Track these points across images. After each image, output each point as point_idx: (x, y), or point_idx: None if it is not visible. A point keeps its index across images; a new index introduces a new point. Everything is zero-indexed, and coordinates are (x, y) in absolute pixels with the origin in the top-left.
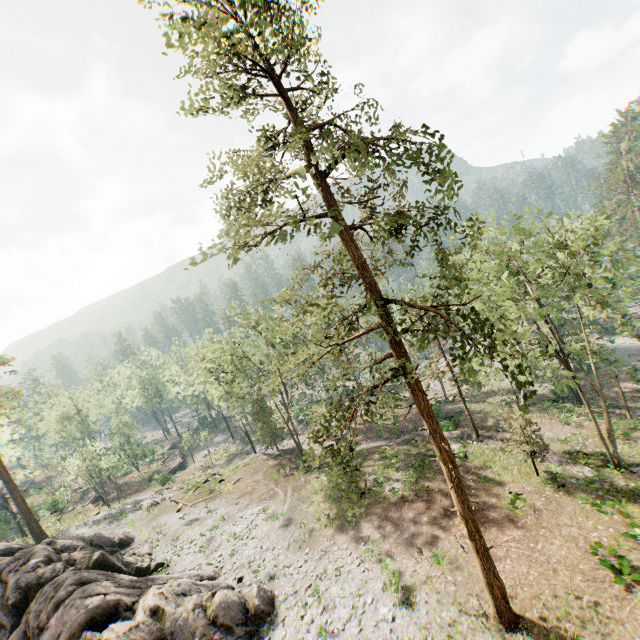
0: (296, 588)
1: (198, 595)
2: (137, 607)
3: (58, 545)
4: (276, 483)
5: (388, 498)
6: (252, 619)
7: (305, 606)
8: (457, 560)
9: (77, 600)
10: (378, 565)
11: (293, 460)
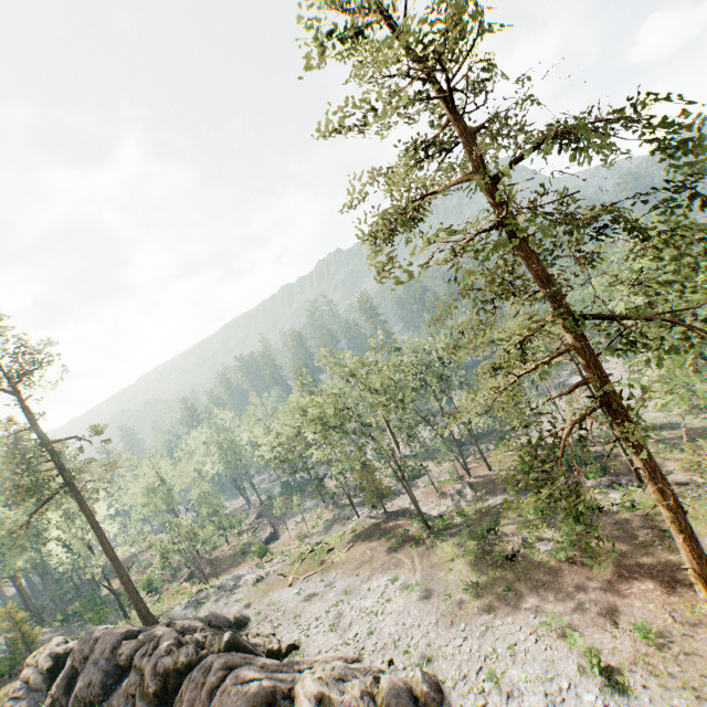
0: (463, 671)
1: (360, 680)
2: (295, 694)
3: (177, 626)
4: (396, 549)
5: (548, 560)
6: None
7: (483, 693)
8: (668, 633)
9: (233, 686)
10: (562, 641)
11: (409, 522)
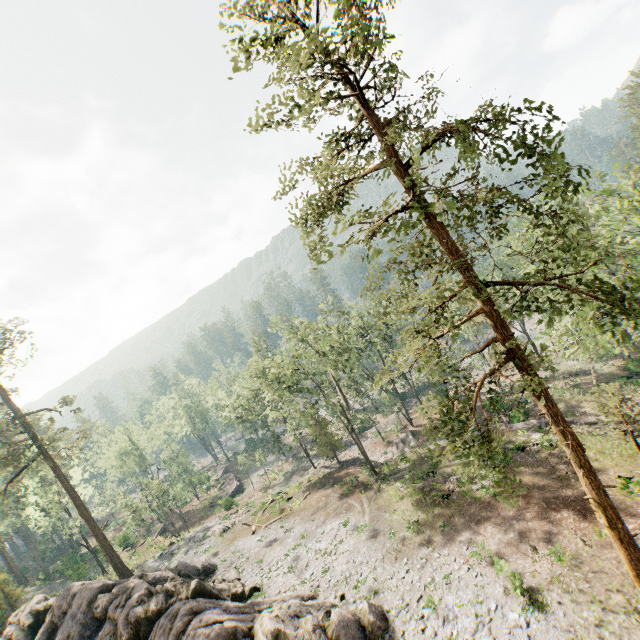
0: (406, 600)
1: (312, 615)
2: (254, 632)
3: (149, 578)
4: (348, 495)
5: (479, 497)
6: (371, 636)
7: (422, 618)
8: (580, 555)
9: (197, 629)
10: (490, 568)
11: (358, 470)
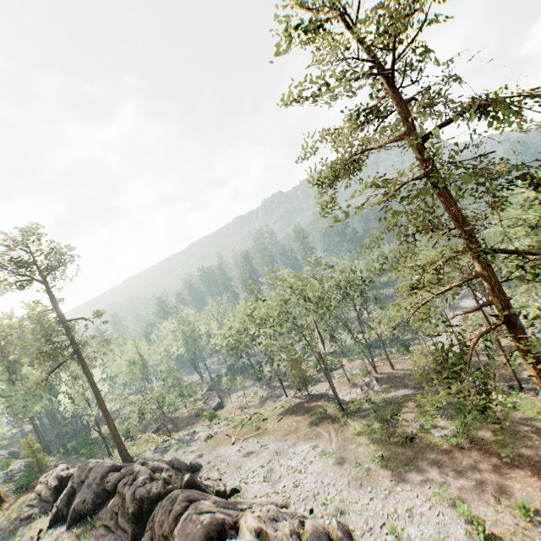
0: (370, 524)
1: (289, 521)
2: (239, 527)
3: (149, 466)
4: (317, 424)
5: (441, 444)
6: None
7: None
8: None
9: (193, 515)
10: (452, 509)
11: (327, 404)
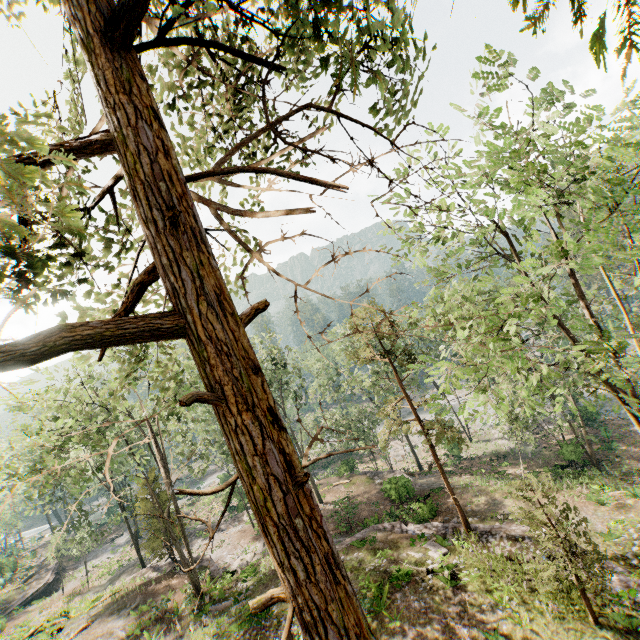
0: None
1: None
2: None
3: None
4: (135, 637)
5: None
6: None
7: None
8: None
9: None
10: None
11: (185, 582)
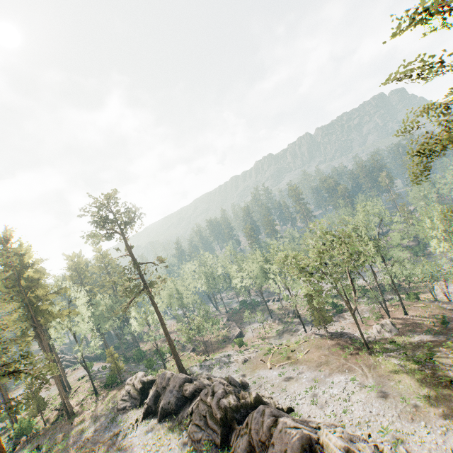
0: None
1: (366, 444)
2: (322, 442)
3: (213, 381)
4: (345, 359)
5: None
6: None
7: None
8: None
9: (286, 429)
10: None
11: (349, 342)
